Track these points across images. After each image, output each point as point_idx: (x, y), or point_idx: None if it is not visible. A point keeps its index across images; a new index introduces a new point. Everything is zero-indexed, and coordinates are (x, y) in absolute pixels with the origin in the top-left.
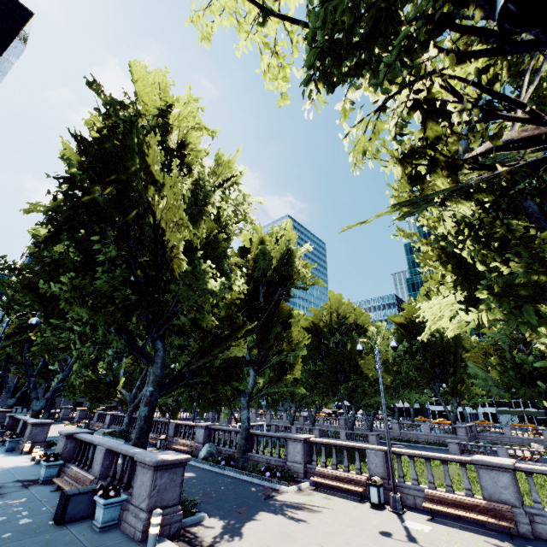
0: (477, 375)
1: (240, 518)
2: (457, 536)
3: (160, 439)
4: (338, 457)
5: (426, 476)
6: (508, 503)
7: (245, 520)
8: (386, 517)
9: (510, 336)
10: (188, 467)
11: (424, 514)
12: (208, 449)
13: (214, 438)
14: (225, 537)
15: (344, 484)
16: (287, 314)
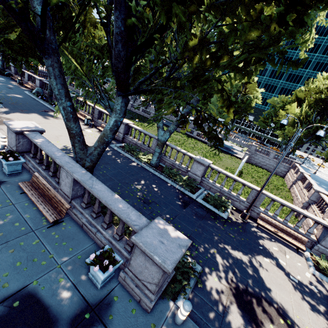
0: (213, 102)
1: (19, 112)
2: (96, 135)
3: (18, 79)
4: (127, 116)
5: (155, 131)
6: (120, 133)
7: (21, 112)
8: (82, 127)
9: (238, 88)
10: (24, 94)
11: (99, 130)
12: (36, 90)
13: (45, 87)
14: (3, 113)
15: (81, 116)
16: (93, 25)
